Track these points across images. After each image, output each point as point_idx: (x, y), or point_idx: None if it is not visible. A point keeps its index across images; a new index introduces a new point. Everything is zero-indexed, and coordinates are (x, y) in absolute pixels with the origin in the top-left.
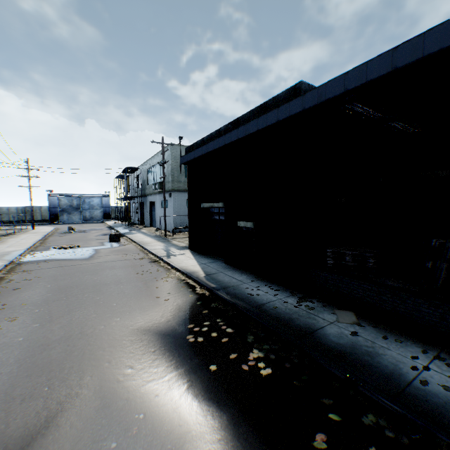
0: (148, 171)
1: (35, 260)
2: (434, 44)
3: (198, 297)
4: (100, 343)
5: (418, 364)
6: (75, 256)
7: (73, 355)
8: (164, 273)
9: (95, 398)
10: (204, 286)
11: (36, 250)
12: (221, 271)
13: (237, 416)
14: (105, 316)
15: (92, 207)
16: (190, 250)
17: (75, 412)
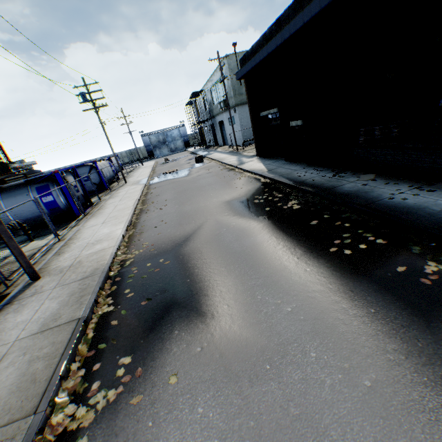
0: (211, 91)
1: (156, 182)
2: None
3: (262, 184)
4: (209, 208)
5: (396, 192)
6: (178, 176)
7: (199, 212)
8: (239, 175)
9: (214, 222)
10: (266, 177)
11: (153, 177)
12: (280, 167)
13: (276, 220)
14: (208, 199)
15: (174, 139)
16: (257, 157)
17: (207, 225)
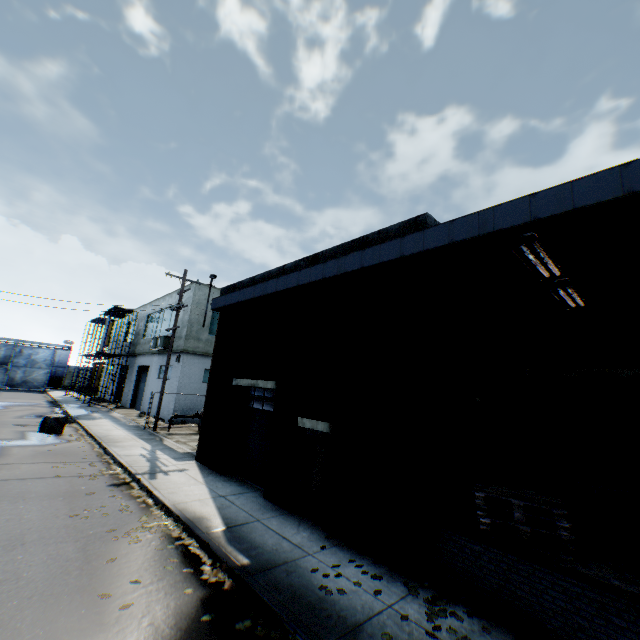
0: (150, 318)
1: None
2: None
3: (206, 593)
4: None
5: None
6: None
7: None
8: (137, 515)
9: None
10: (223, 560)
11: None
12: (257, 518)
13: None
14: None
15: (33, 364)
16: (197, 462)
17: None
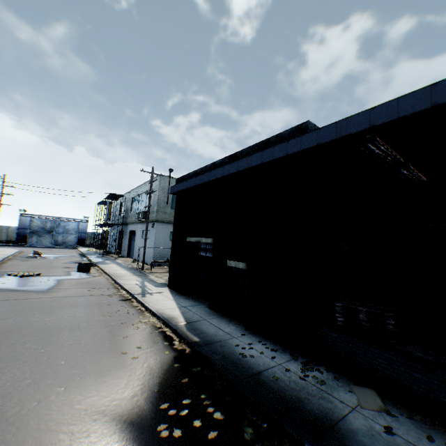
0: (133, 200)
1: None
2: None
3: (176, 354)
4: (22, 437)
5: None
6: (31, 287)
7: None
8: (136, 316)
9: None
10: (185, 339)
11: None
12: (204, 318)
13: None
14: (44, 382)
15: (67, 231)
16: (169, 288)
17: None
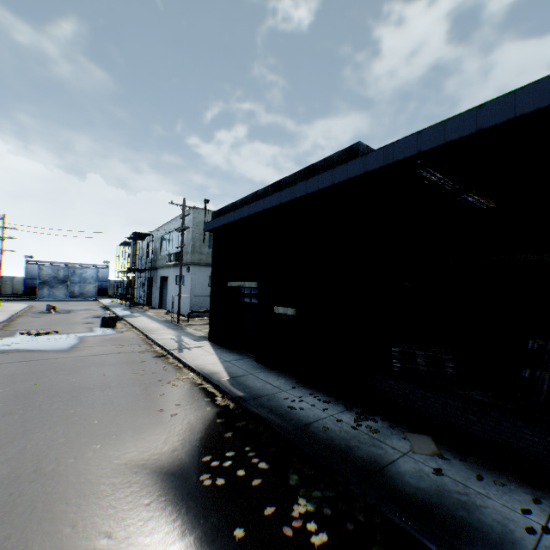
0: (162, 239)
1: None
2: (528, 104)
3: (219, 410)
4: (63, 489)
5: (533, 522)
6: (50, 347)
7: (15, 512)
8: (173, 373)
9: None
10: (228, 394)
11: None
12: (250, 373)
13: None
14: (78, 440)
15: (84, 280)
16: (209, 342)
17: None
